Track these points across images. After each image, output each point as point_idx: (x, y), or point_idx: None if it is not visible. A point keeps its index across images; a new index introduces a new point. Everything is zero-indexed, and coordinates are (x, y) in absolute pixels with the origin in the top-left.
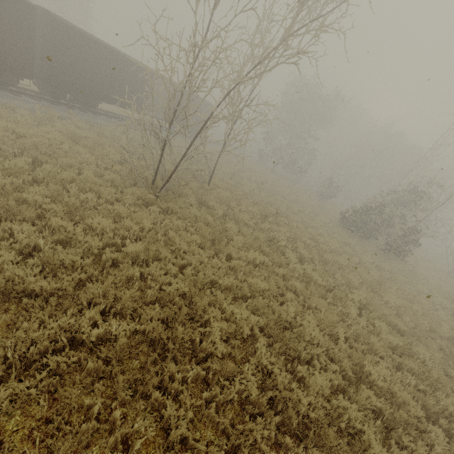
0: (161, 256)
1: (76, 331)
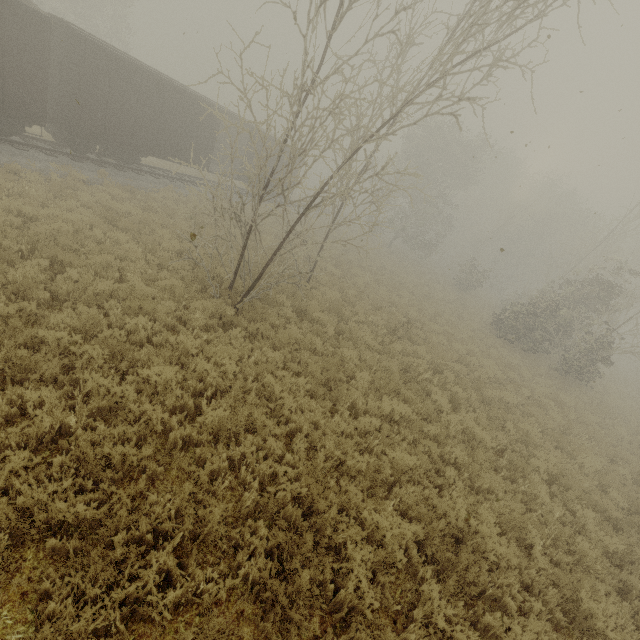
0: (257, 425)
1: (137, 597)
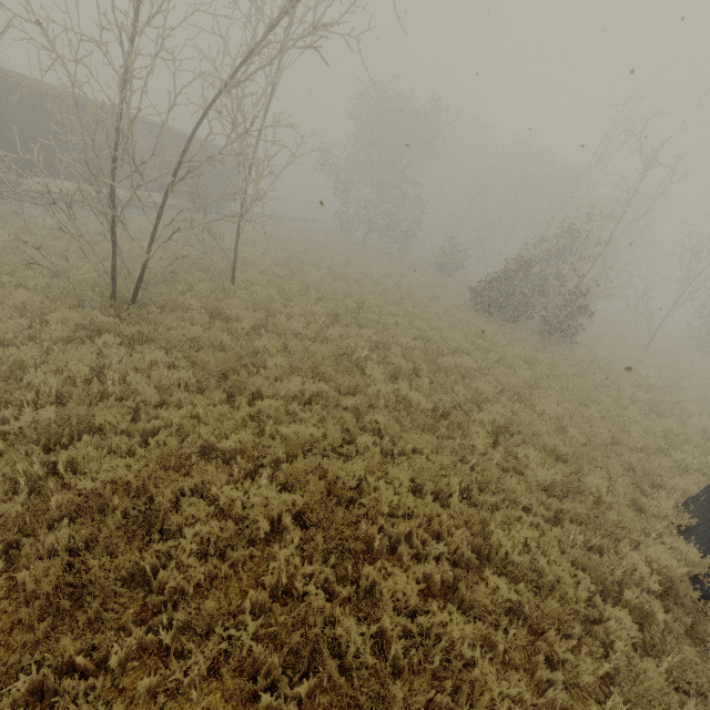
0: (97, 424)
1: None
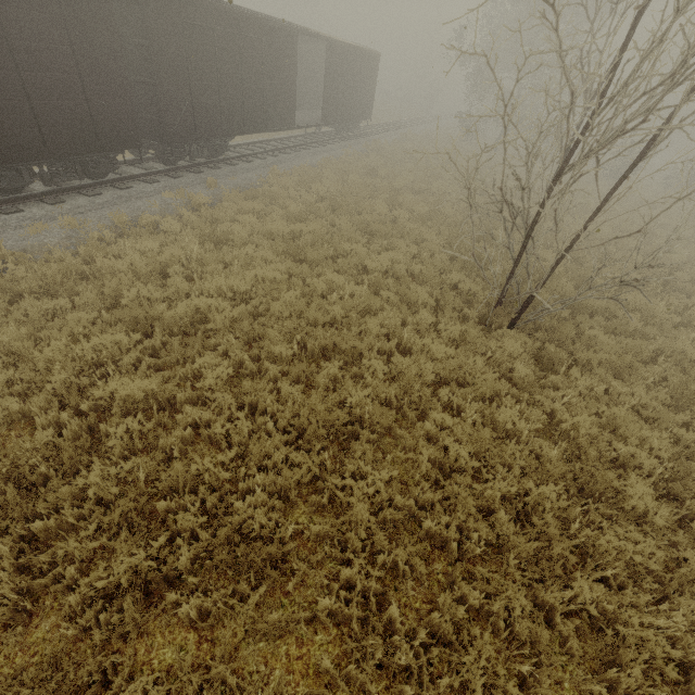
0: None
1: None
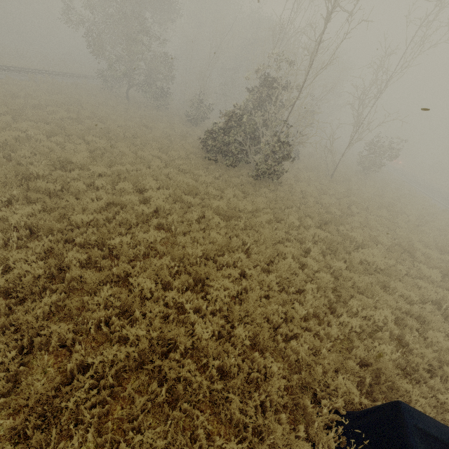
0: None
1: None
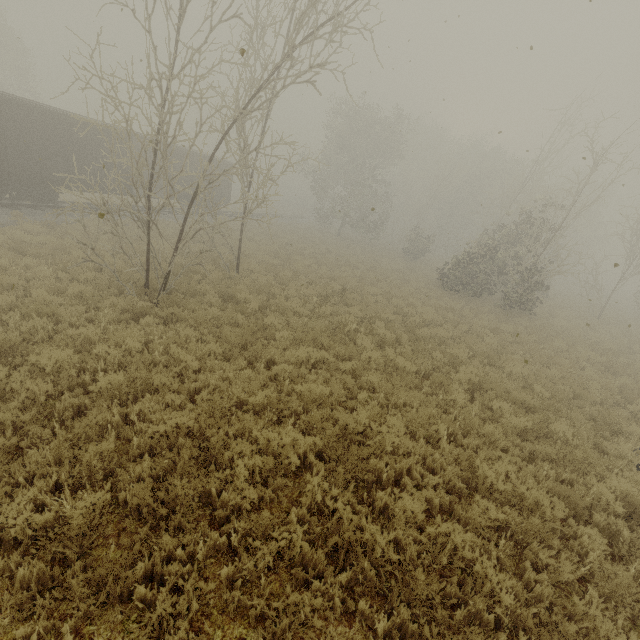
0: (155, 384)
1: (5, 527)
